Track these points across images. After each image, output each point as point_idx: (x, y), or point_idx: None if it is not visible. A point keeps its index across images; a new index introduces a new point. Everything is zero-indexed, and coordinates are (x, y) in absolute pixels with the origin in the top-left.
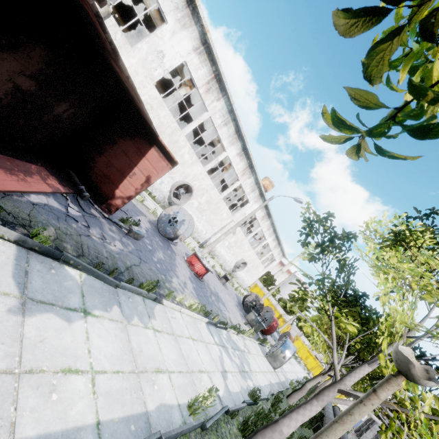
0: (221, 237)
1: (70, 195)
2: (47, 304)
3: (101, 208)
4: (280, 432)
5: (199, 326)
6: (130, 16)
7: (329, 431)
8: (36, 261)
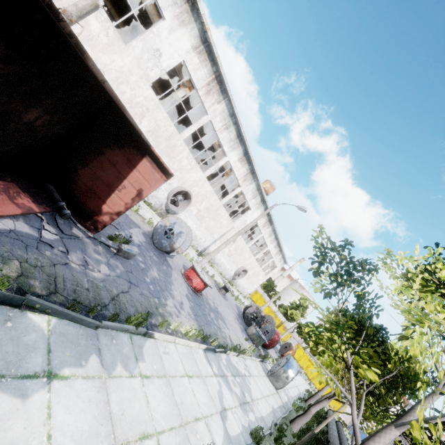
0: (221, 247)
1: (46, 214)
2: None
3: (85, 226)
4: None
5: (196, 357)
6: (127, 12)
7: None
8: None
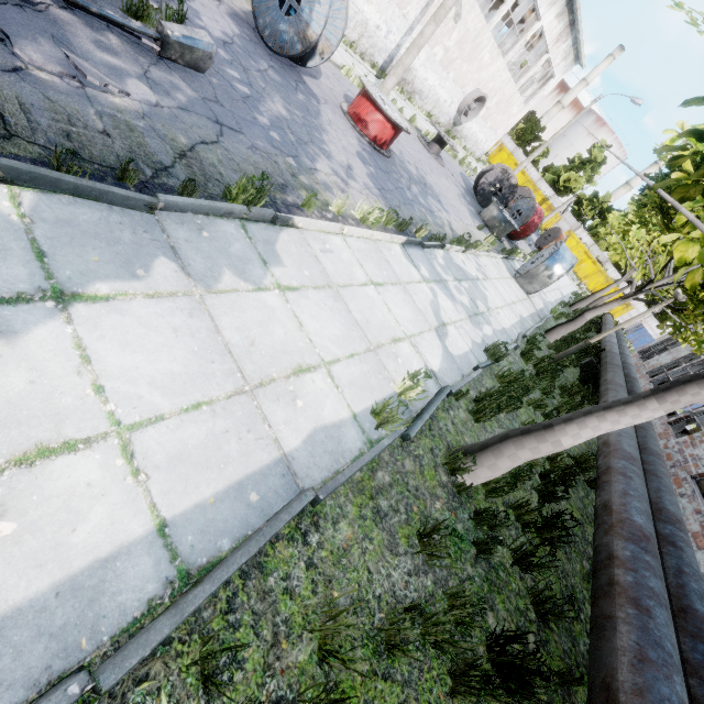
0: (426, 32)
1: None
2: None
3: None
4: (554, 444)
5: (387, 256)
6: None
7: None
8: None
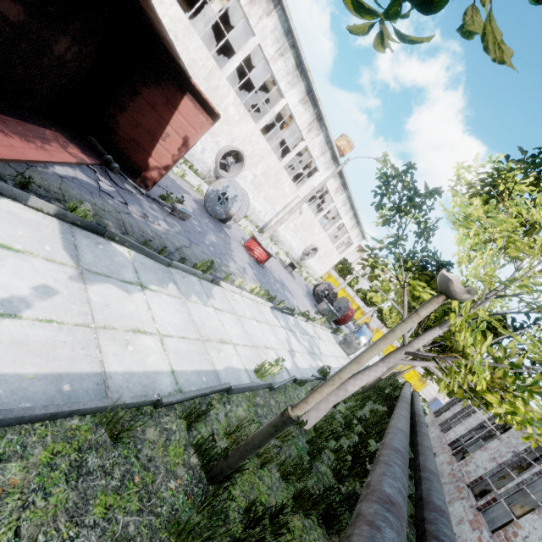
0: (284, 217)
1: (97, 168)
2: (104, 276)
3: (135, 183)
4: (345, 390)
5: (262, 310)
6: None
7: (373, 347)
8: (82, 236)
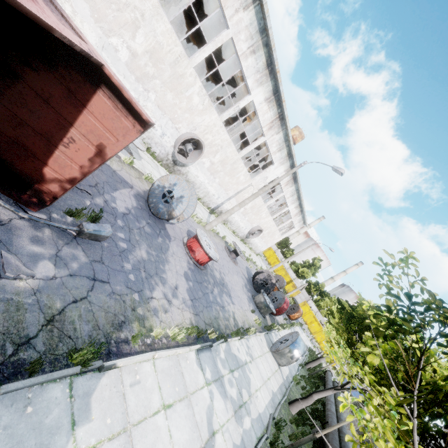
0: (235, 209)
1: None
2: None
3: (18, 200)
4: None
5: (183, 367)
6: None
7: None
8: None
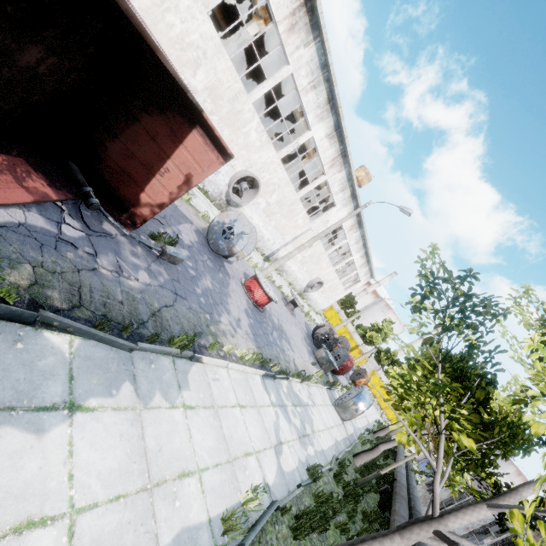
0: (293, 253)
1: (68, 203)
2: (0, 411)
3: (119, 221)
4: None
5: (251, 384)
6: None
7: None
8: None
